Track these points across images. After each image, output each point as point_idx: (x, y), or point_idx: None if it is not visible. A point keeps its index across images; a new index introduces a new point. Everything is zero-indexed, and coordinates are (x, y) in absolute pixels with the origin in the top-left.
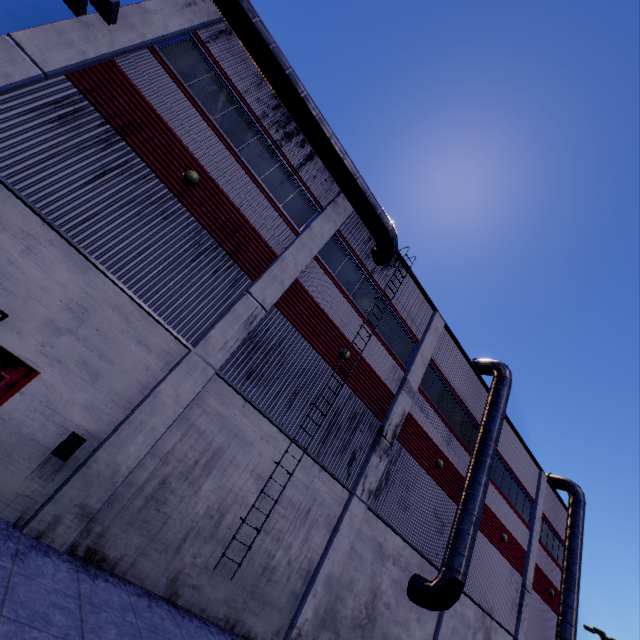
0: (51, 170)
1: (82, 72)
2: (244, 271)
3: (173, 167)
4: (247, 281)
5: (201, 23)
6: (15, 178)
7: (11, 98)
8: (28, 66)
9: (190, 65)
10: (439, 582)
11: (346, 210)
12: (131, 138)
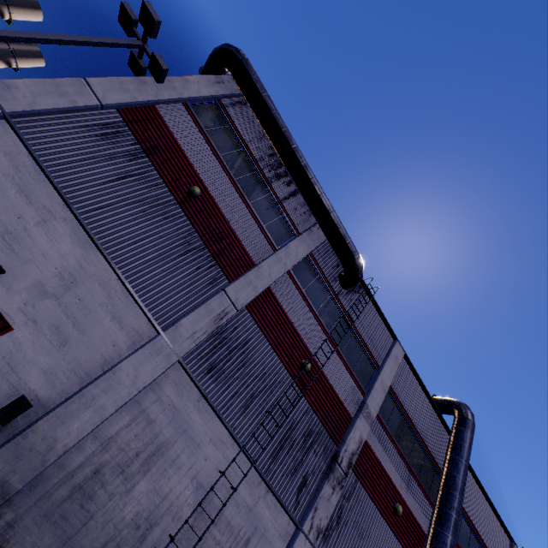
0: (84, 167)
1: (130, 109)
2: (223, 272)
3: (181, 182)
4: (224, 281)
5: (225, 94)
6: (54, 168)
7: (72, 116)
8: (91, 98)
9: (211, 118)
10: None
11: (319, 238)
12: (154, 157)
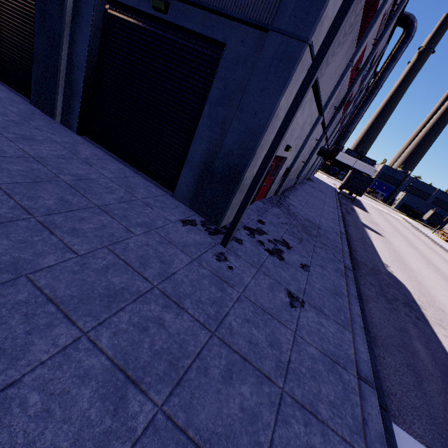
0: None
1: None
2: (356, 44)
3: None
4: (353, 51)
5: None
6: None
7: None
8: None
9: None
10: (333, 150)
11: None
12: None
